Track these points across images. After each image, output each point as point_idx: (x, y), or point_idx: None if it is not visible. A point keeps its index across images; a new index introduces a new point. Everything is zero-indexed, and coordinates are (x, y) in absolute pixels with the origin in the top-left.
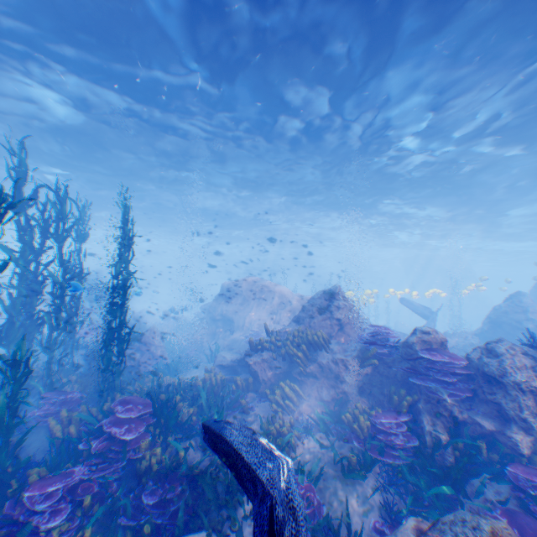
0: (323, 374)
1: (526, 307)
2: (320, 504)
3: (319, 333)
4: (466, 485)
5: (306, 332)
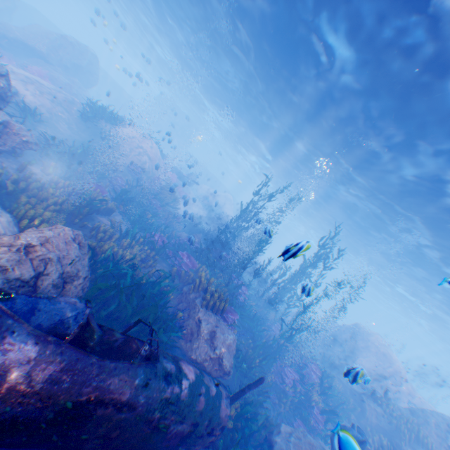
0: None
1: None
2: None
3: (427, 438)
4: None
5: (419, 429)
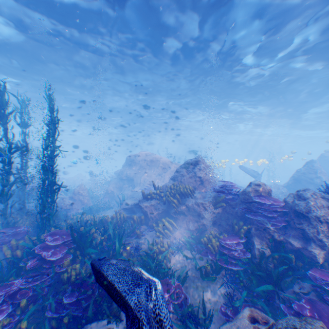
0: (189, 213)
1: (316, 169)
2: (186, 297)
3: (187, 186)
4: (281, 282)
5: (179, 186)
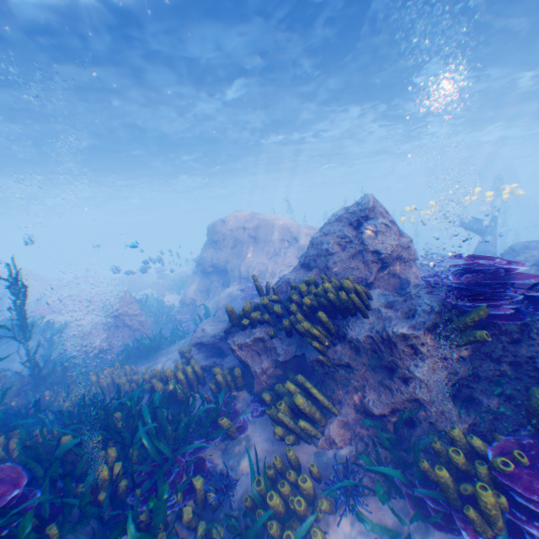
0: (365, 363)
1: None
2: None
3: (348, 285)
4: None
5: (324, 287)
